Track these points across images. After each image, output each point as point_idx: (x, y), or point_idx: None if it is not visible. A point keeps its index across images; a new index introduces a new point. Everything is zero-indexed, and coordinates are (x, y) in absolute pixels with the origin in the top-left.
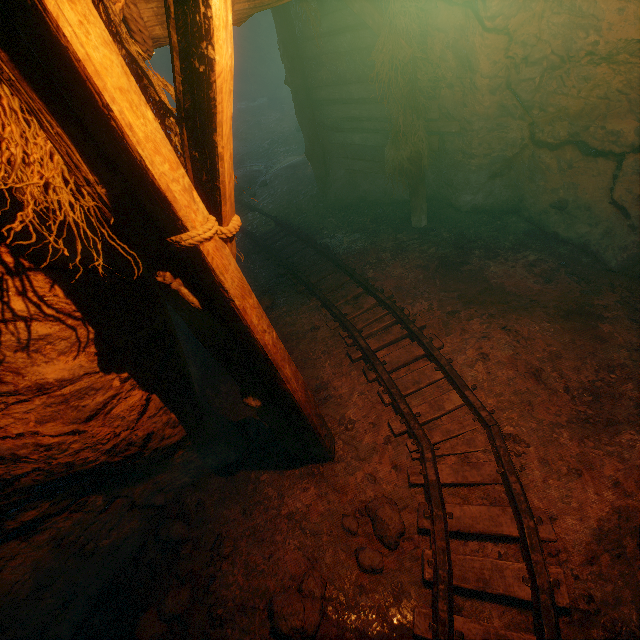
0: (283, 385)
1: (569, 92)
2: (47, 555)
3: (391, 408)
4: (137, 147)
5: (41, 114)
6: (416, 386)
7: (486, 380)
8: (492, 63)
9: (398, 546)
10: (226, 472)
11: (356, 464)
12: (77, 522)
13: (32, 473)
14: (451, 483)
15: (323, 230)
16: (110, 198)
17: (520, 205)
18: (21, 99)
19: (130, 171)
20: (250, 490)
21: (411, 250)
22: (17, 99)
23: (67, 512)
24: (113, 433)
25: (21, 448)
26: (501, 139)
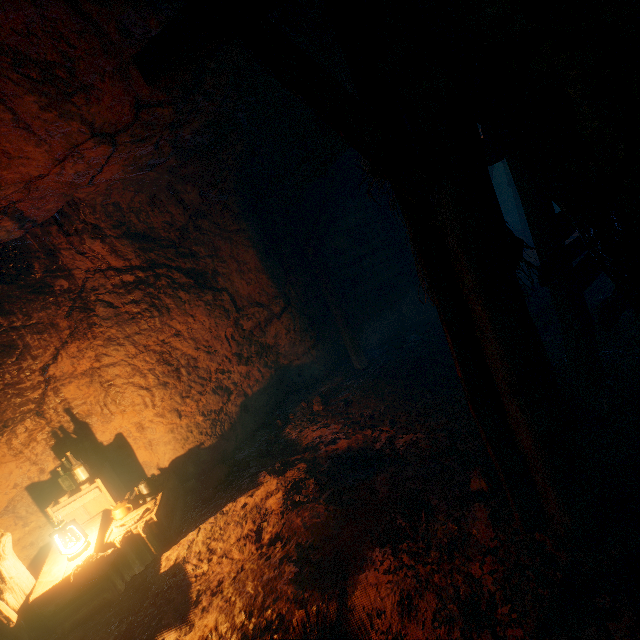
0: None
1: None
2: None
3: None
4: None
5: None
6: None
7: None
8: None
9: None
10: None
11: None
12: None
13: None
14: None
15: None
16: None
17: None
18: None
19: None
20: None
21: None
22: None
23: None
24: None
25: None
26: None
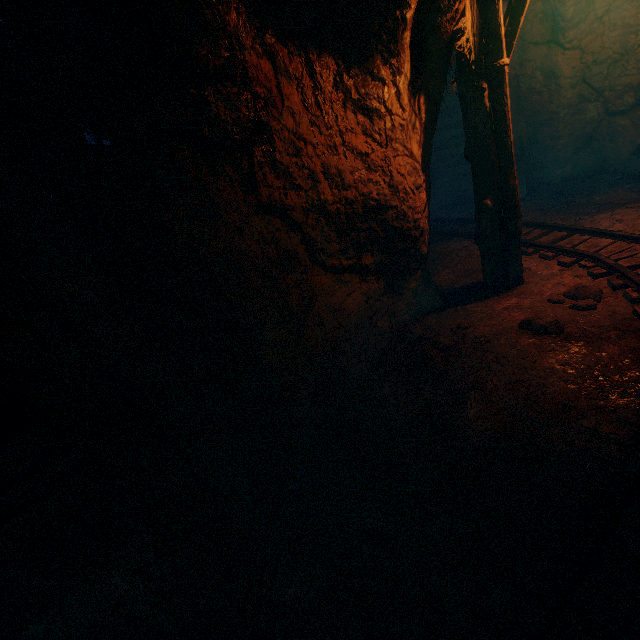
0: (513, 181)
1: (630, 73)
2: (363, 304)
3: (554, 260)
4: (500, 17)
5: (473, 7)
6: (570, 244)
7: (627, 228)
8: (571, 68)
9: (601, 301)
10: (435, 312)
11: (542, 283)
12: (375, 291)
13: (394, 209)
14: (627, 267)
15: (438, 217)
16: (477, 45)
17: (604, 164)
18: (469, 1)
19: (492, 29)
20: (461, 313)
21: (523, 204)
22: (469, 1)
23: (374, 278)
24: (418, 209)
25: (400, 185)
26: (581, 120)
